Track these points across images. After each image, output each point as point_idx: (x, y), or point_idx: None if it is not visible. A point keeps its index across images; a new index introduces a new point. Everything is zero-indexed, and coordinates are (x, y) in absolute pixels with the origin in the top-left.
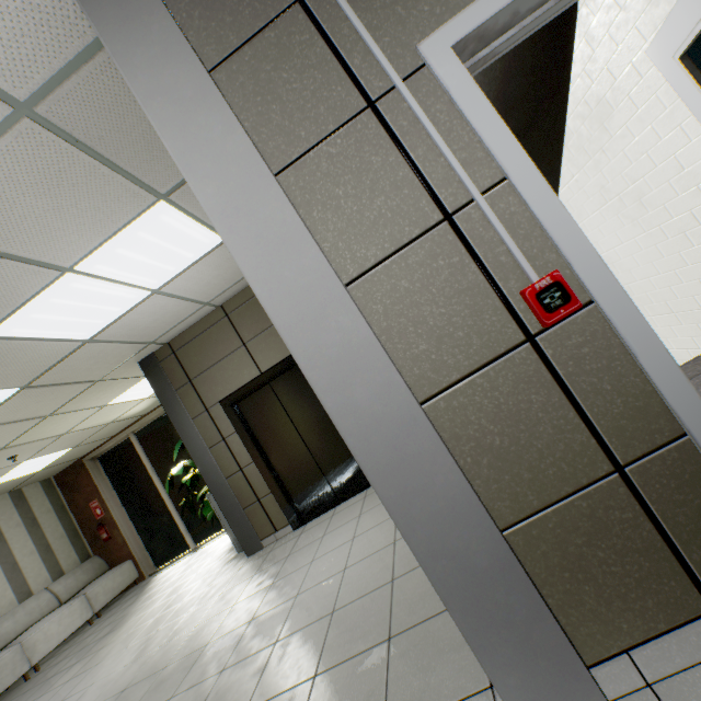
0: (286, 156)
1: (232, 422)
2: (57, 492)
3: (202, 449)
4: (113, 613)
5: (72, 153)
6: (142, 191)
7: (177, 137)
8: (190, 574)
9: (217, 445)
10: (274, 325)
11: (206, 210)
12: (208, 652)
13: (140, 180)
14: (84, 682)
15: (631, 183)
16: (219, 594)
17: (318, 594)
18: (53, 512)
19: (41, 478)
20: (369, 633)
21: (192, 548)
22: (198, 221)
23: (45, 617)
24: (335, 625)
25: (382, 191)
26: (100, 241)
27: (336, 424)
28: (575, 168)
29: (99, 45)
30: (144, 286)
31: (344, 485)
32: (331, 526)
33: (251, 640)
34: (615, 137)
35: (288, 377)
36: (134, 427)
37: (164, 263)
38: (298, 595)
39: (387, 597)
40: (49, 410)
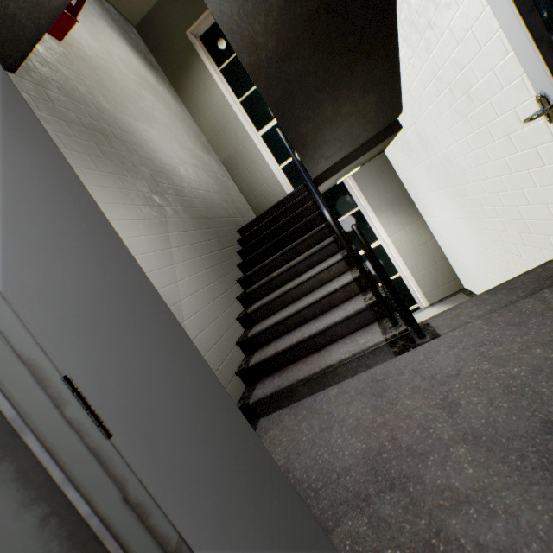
0: None
1: None
2: None
3: None
4: None
5: None
6: None
7: None
8: None
9: None
10: None
11: None
12: None
13: None
14: None
15: (459, 70)
16: None
17: None
18: None
19: None
20: None
21: None
22: None
23: None
24: None
25: None
26: None
27: None
28: (410, 49)
29: None
30: None
31: None
32: None
33: None
34: (440, 7)
35: None
36: None
37: None
38: None
39: None
40: None
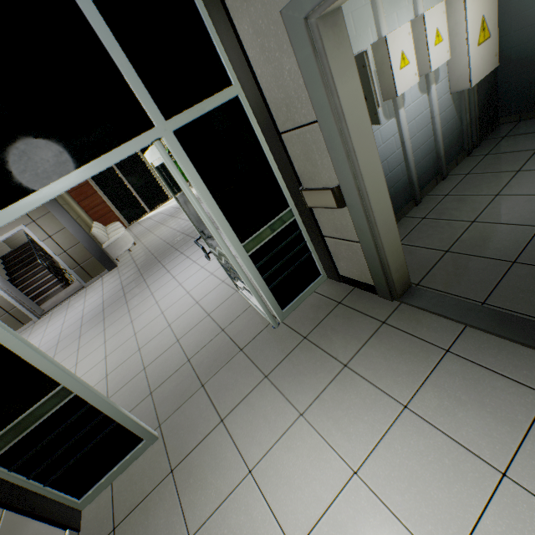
0: None
1: None
2: None
3: None
4: None
5: None
6: None
7: None
8: None
9: None
10: None
11: None
12: None
13: None
14: None
15: None
16: None
17: None
18: None
19: None
20: None
21: None
22: None
23: None
24: None
25: None
26: None
27: None
28: None
29: None
30: None
31: None
32: None
33: None
34: None
35: None
36: None
37: None
38: None
39: None
40: None
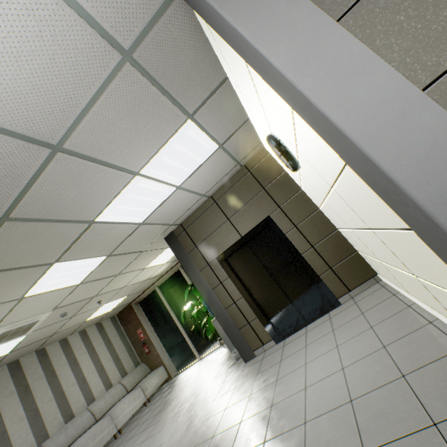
0: (342, 6)
1: (225, 271)
2: (119, 324)
3: (207, 290)
4: (158, 399)
5: (147, 87)
6: (180, 112)
7: (249, 21)
8: (203, 375)
9: (217, 287)
10: (352, 140)
11: (278, 66)
12: (244, 427)
13: (180, 104)
14: (155, 443)
15: None
16: (233, 387)
17: (326, 387)
18: (118, 336)
19: (110, 315)
20: (405, 419)
21: (198, 358)
22: (206, 134)
23: (121, 399)
24: (361, 411)
25: (446, 2)
26: (154, 152)
27: (432, 213)
28: None
29: (169, 1)
30: (173, 183)
31: (309, 311)
32: (309, 339)
33: (279, 420)
34: None
35: (259, 238)
36: (157, 283)
37: (185, 166)
38: (306, 388)
39: (406, 389)
40: (118, 271)
